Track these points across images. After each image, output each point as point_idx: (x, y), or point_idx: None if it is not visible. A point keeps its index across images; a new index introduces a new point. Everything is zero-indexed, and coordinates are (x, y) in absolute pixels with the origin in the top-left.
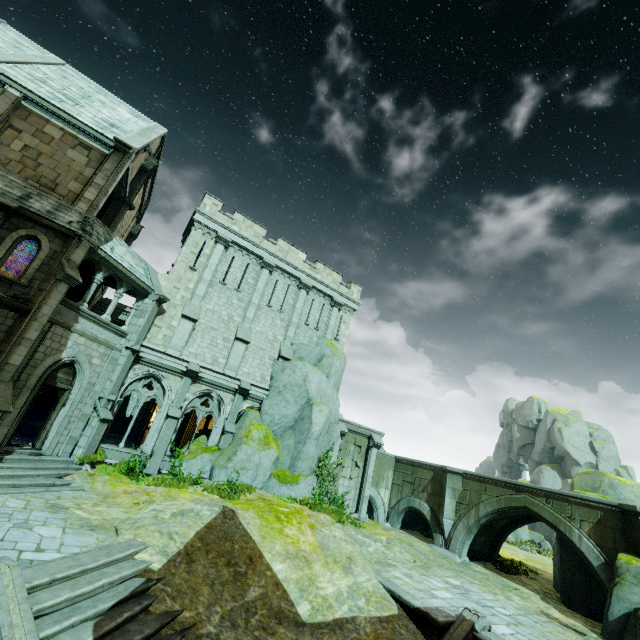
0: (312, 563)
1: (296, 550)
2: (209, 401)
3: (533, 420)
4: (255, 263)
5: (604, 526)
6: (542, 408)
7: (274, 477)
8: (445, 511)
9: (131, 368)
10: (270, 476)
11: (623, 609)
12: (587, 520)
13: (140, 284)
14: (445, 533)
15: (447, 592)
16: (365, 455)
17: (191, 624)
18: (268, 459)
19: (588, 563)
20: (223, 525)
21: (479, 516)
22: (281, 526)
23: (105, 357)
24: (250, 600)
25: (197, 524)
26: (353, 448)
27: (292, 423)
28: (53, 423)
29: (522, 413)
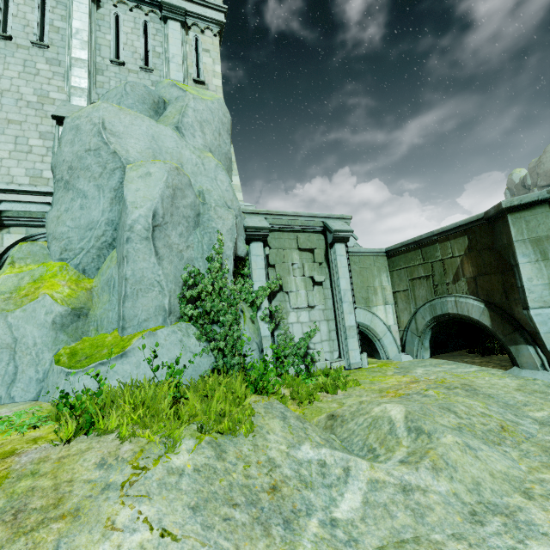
0: None
1: None
2: None
3: None
4: None
5: None
6: None
7: (55, 361)
8: (529, 294)
9: None
10: (50, 361)
11: None
12: None
13: None
14: (543, 339)
15: None
16: (326, 262)
17: None
18: (35, 324)
19: None
20: None
21: None
22: None
23: None
24: None
25: None
26: (298, 257)
27: (110, 235)
28: None
29: (541, 171)
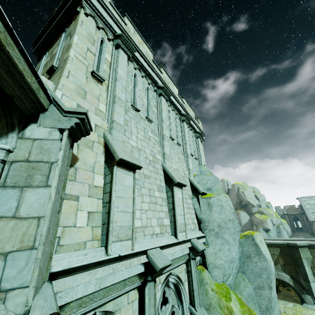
0: None
1: None
2: (165, 293)
3: (226, 190)
4: (152, 89)
5: None
6: (228, 183)
7: None
8: (309, 277)
9: None
10: None
11: None
12: None
13: (15, 64)
14: (313, 293)
15: None
16: None
17: None
18: None
19: None
20: None
21: None
22: None
23: None
24: None
25: None
26: None
27: (238, 265)
28: None
29: None
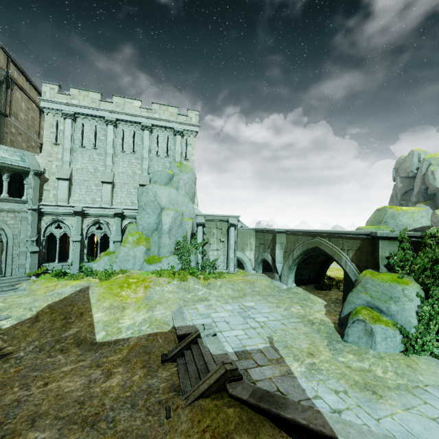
0: (127, 309)
1: (120, 304)
2: (101, 226)
3: (413, 170)
4: (101, 123)
5: (361, 251)
6: (421, 157)
7: (145, 261)
8: (276, 259)
9: (41, 220)
10: (143, 261)
11: (350, 309)
12: (351, 249)
13: (16, 168)
14: (278, 272)
15: (226, 313)
16: (227, 233)
17: (9, 353)
18: (140, 252)
19: (350, 279)
20: (74, 297)
21: (294, 258)
22: (120, 291)
23: (17, 218)
24: (65, 335)
25: (53, 300)
26: (216, 231)
27: (156, 226)
28: (2, 260)
29: (403, 167)
